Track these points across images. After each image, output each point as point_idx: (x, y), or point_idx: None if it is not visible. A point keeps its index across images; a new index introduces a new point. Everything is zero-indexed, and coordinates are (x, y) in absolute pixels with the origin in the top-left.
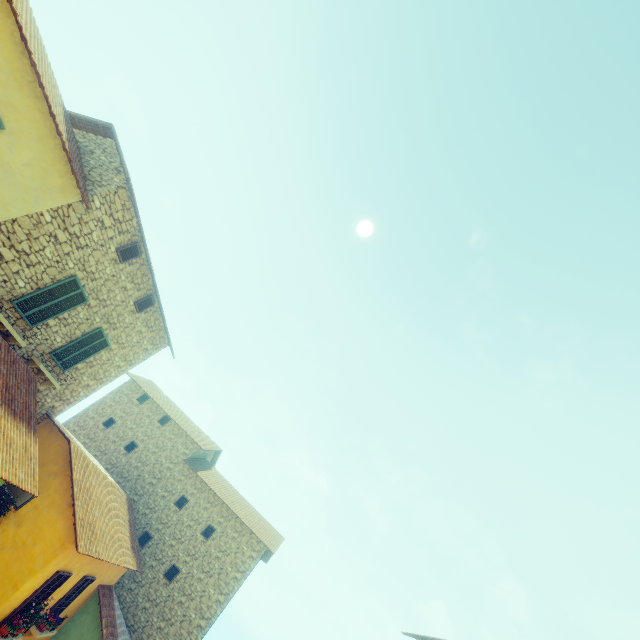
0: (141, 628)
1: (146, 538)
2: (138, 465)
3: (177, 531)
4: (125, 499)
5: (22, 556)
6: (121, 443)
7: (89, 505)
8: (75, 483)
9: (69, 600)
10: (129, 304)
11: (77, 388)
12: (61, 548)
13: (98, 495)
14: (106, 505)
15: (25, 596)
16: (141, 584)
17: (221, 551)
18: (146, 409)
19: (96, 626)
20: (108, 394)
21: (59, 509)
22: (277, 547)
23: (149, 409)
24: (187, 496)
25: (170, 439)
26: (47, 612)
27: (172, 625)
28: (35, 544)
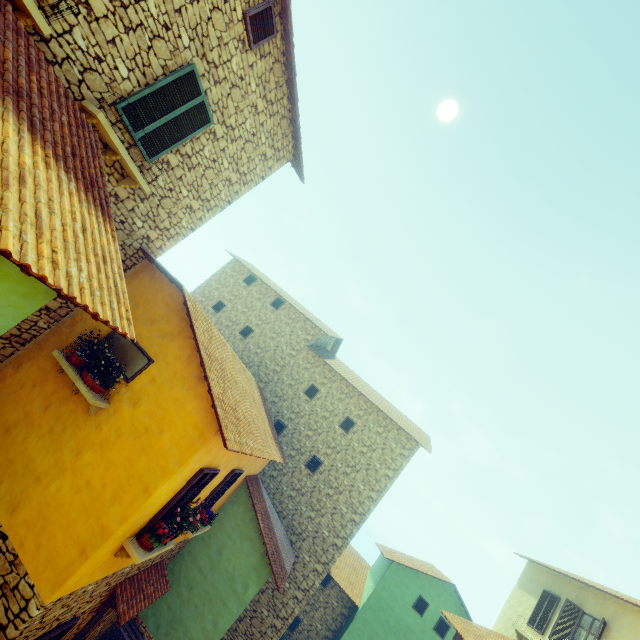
0: (290, 515)
1: (279, 427)
2: (257, 351)
3: (312, 422)
4: (255, 384)
5: (147, 448)
6: (235, 328)
7: (225, 382)
8: (201, 347)
9: (218, 494)
10: (235, 15)
11: (176, 210)
12: (200, 440)
13: (231, 372)
14: (241, 386)
15: (164, 500)
16: (282, 472)
17: (365, 446)
18: (255, 291)
19: (250, 518)
20: (212, 276)
21: (186, 384)
22: (430, 446)
23: (258, 291)
24: (316, 386)
25: (287, 324)
26: (197, 517)
27: (323, 516)
28: (162, 432)
